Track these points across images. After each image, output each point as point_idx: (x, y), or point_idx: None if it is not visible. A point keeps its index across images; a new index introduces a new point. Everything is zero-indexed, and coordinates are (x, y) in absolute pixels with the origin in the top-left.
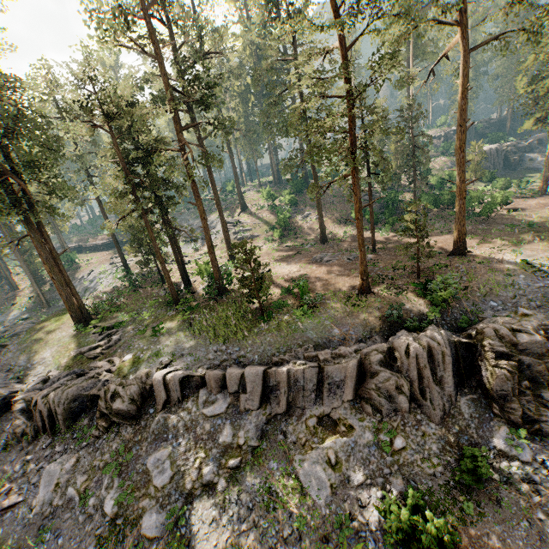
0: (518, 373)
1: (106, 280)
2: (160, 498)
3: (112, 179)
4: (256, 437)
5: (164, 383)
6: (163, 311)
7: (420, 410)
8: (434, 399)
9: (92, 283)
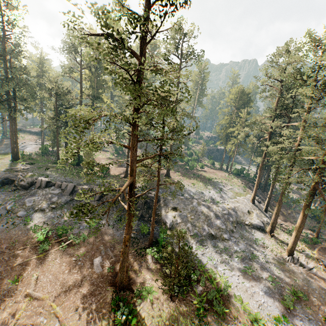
0: (146, 204)
1: (30, 148)
2: (26, 209)
3: (50, 113)
4: (64, 202)
5: (41, 181)
6: (51, 165)
7: (116, 208)
8: (120, 205)
9: (22, 147)
